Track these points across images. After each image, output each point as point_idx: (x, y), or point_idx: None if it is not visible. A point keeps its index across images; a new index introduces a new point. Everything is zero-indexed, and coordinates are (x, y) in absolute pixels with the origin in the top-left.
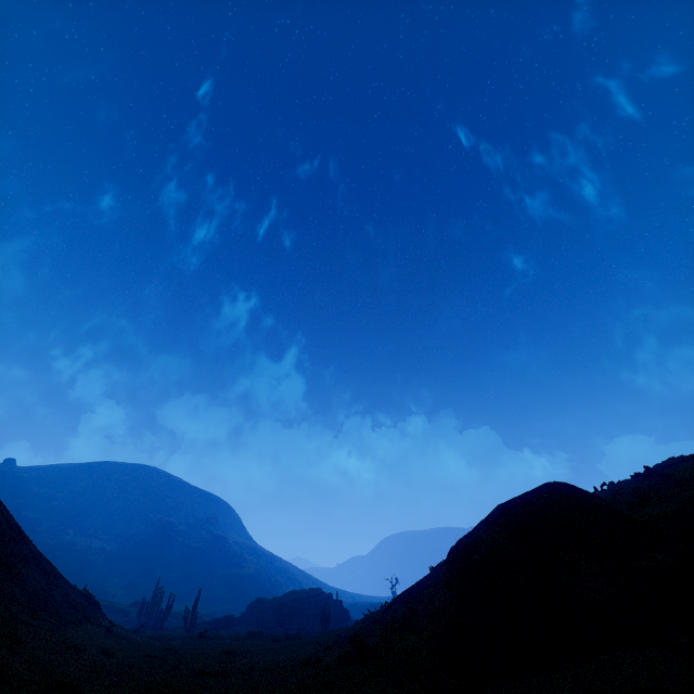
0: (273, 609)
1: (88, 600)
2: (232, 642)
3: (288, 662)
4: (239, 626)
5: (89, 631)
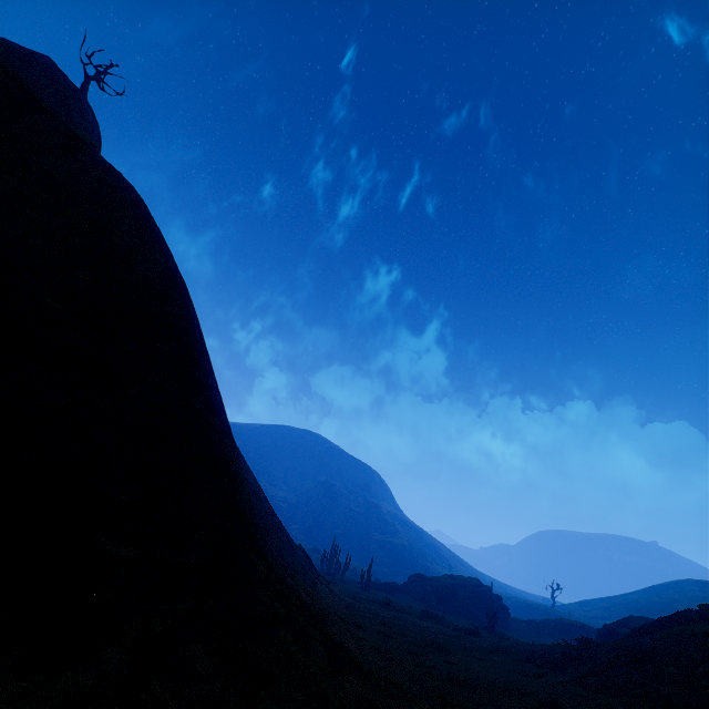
0: (434, 588)
1: (305, 556)
2: (418, 621)
3: (507, 681)
4: (402, 594)
5: (324, 591)
